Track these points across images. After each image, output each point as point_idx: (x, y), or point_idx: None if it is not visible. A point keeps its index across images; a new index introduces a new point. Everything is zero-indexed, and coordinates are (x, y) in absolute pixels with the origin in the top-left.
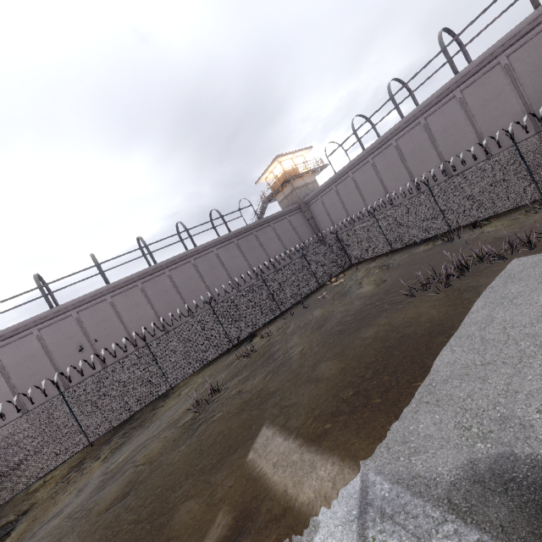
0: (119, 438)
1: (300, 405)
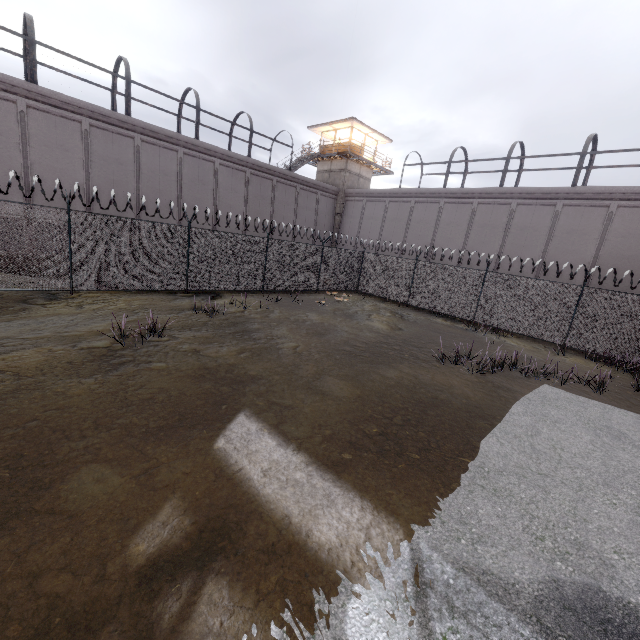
0: None
1: (299, 411)
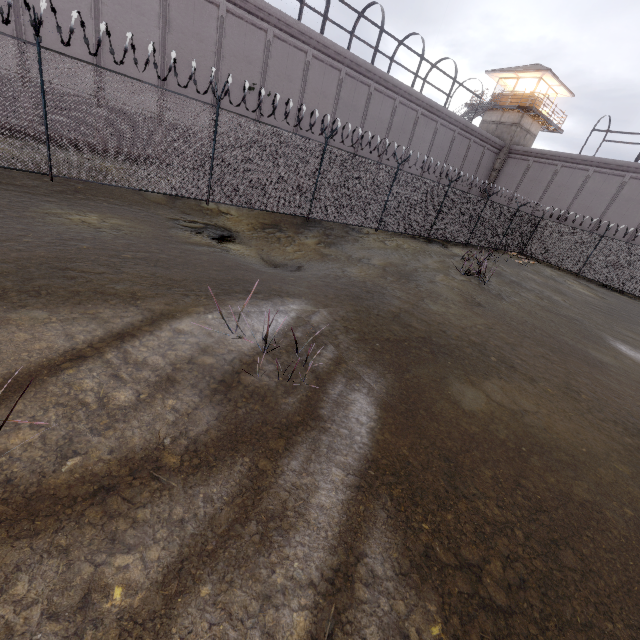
0: (323, 234)
1: (634, 344)
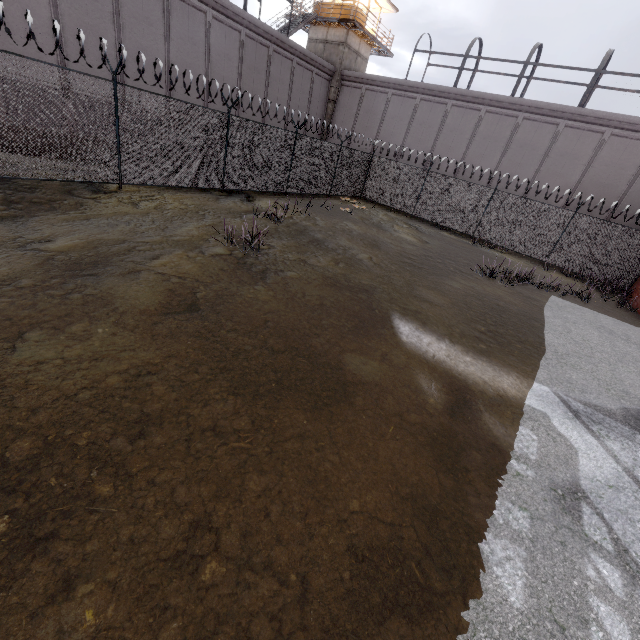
0: None
1: (427, 315)
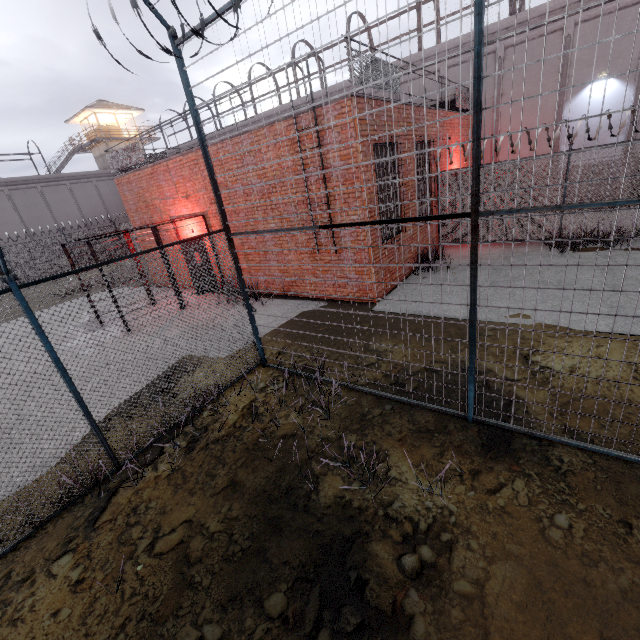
0: None
1: None
